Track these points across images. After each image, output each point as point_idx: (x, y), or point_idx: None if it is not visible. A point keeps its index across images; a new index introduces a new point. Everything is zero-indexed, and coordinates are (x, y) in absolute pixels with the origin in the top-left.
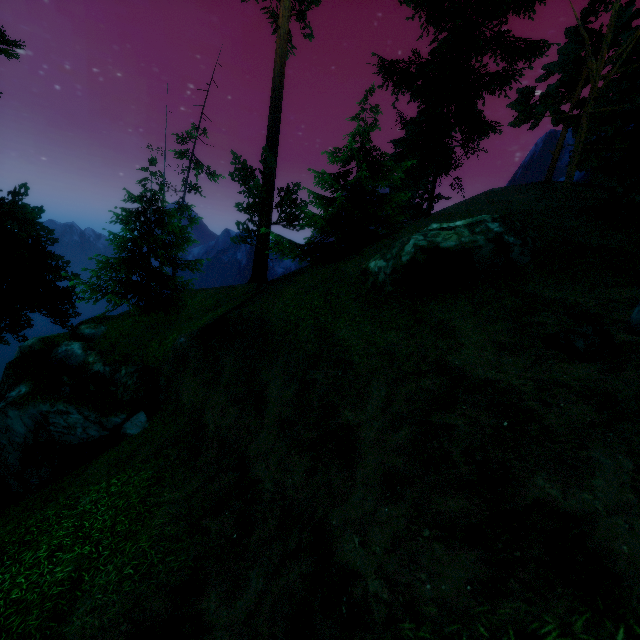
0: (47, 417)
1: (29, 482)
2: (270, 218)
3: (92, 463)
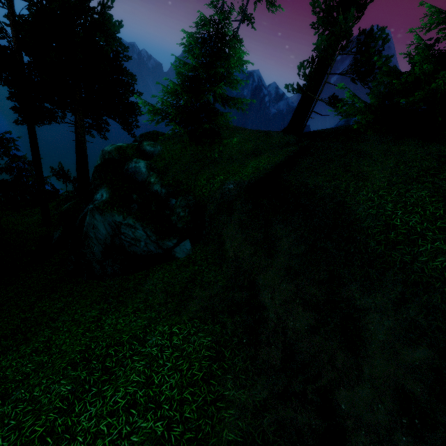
0: (120, 227)
1: (106, 270)
2: (329, 65)
3: (149, 273)
